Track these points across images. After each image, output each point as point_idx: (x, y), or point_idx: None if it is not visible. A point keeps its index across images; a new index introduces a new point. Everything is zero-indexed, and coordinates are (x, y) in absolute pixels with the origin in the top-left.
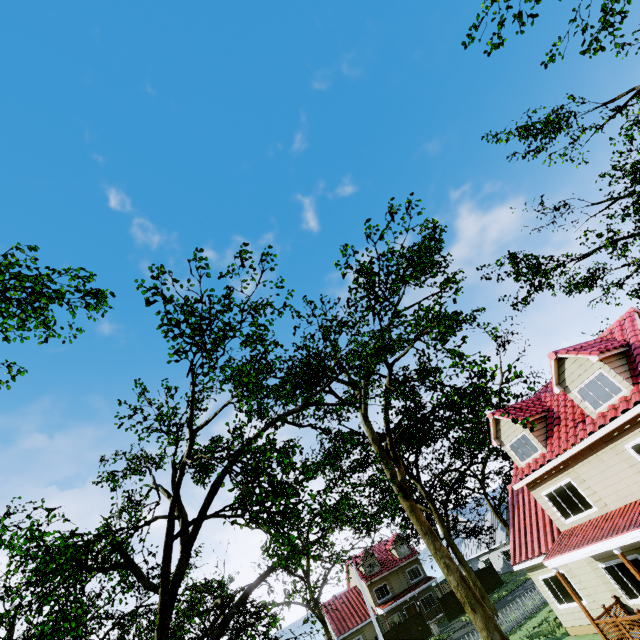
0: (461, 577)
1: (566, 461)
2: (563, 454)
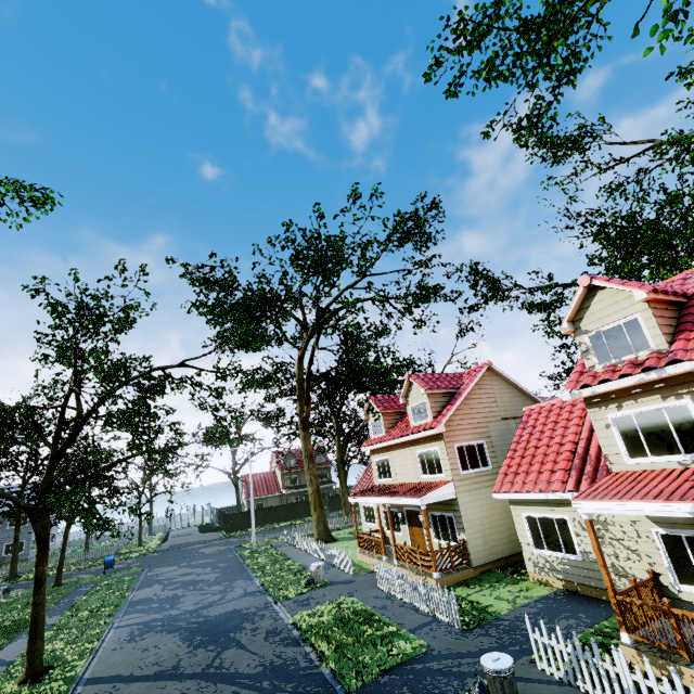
0: (317, 489)
1: (391, 446)
2: (388, 442)
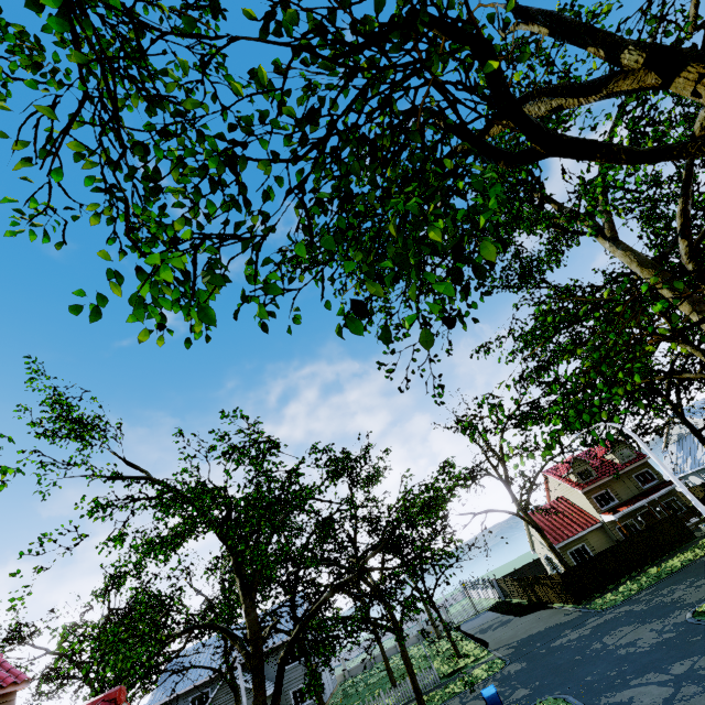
0: None
1: None
2: None
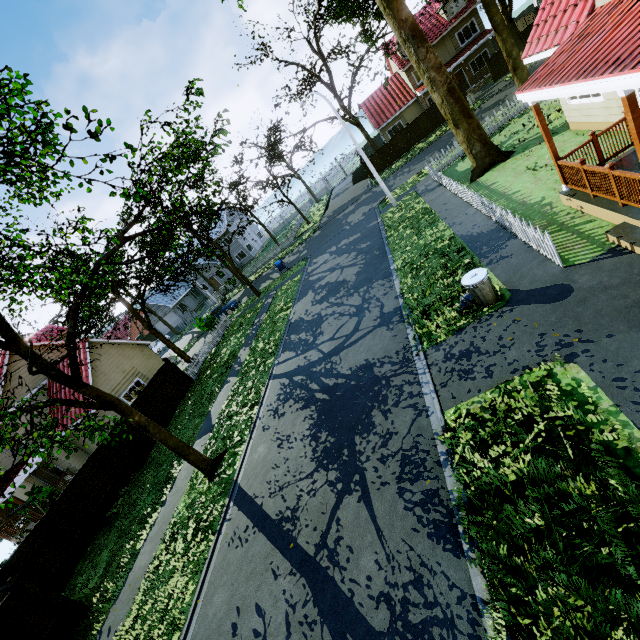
0: (448, 91)
1: None
2: None
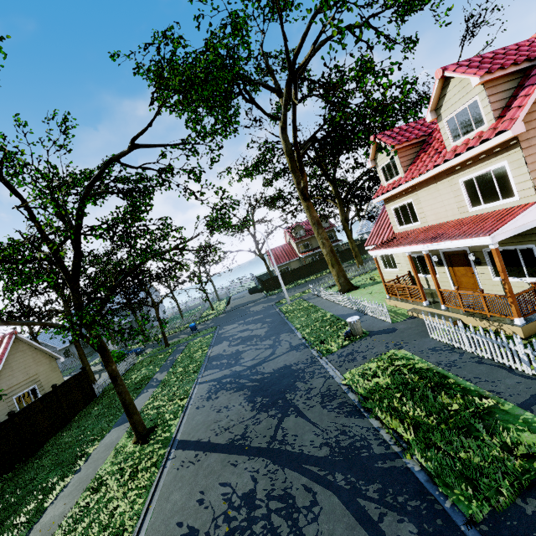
0: (331, 250)
1: (414, 186)
2: (411, 181)
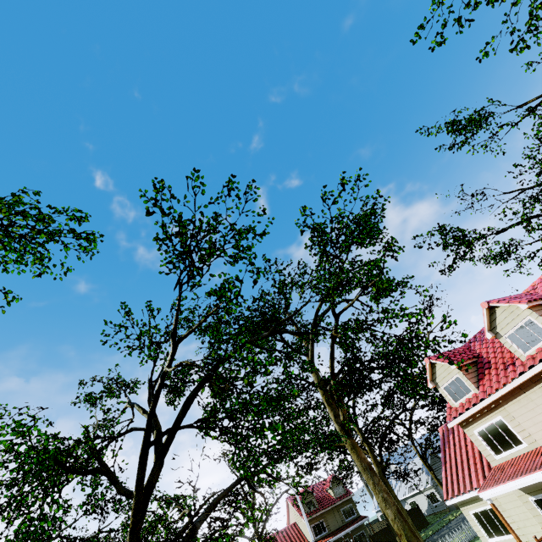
0: (398, 510)
1: (497, 400)
2: (495, 393)
